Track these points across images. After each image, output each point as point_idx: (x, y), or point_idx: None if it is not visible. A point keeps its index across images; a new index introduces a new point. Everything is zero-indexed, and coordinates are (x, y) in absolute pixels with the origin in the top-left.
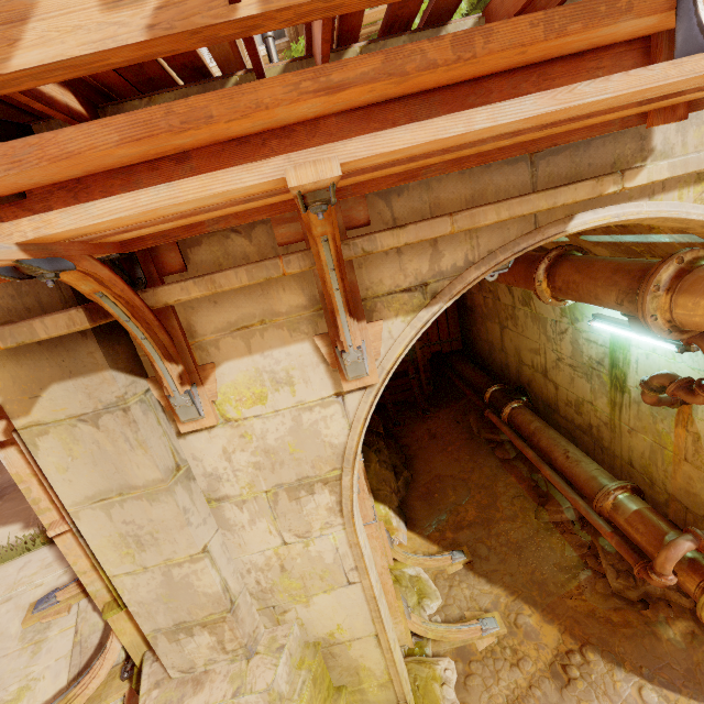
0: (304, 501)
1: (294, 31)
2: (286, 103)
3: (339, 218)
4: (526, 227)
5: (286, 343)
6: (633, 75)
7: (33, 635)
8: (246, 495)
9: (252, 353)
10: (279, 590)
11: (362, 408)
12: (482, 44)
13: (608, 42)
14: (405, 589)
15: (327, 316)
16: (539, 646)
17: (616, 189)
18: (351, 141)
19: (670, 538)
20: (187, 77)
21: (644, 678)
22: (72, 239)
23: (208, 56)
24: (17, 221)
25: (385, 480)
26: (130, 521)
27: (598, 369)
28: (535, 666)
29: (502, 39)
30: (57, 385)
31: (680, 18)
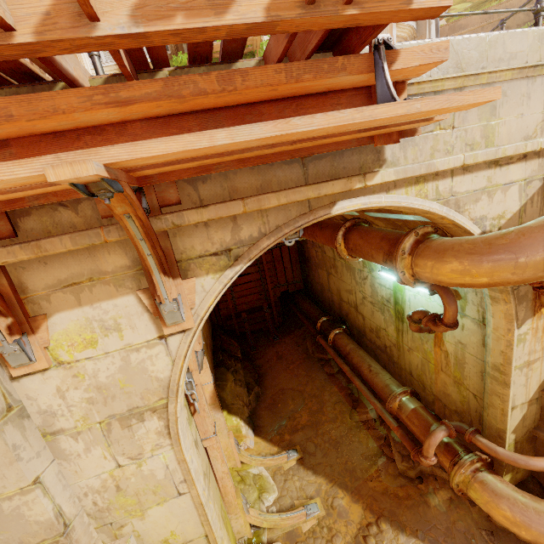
0: (135, 427)
1: (175, 47)
2: (81, 110)
3: (153, 198)
4: (303, 209)
5: (113, 296)
6: (330, 115)
7: None
8: (81, 427)
9: (82, 305)
10: (116, 507)
11: (182, 348)
12: (241, 81)
13: (340, 88)
14: (248, 486)
15: (147, 274)
16: (348, 522)
17: (361, 186)
18: (114, 147)
19: (433, 428)
20: (20, 79)
21: (418, 538)
22: None
23: (104, 57)
24: None
25: (239, 395)
26: None
27: (388, 305)
28: (344, 539)
29: (255, 79)
30: None
31: (377, 78)
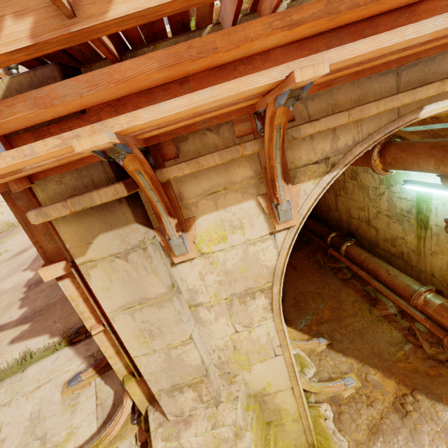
0: (248, 303)
1: None
2: (263, 37)
3: None
4: (392, 116)
5: (239, 202)
6: None
7: (69, 401)
8: (213, 302)
9: (218, 209)
10: (232, 362)
11: (286, 241)
12: None
13: None
14: None
15: (267, 182)
16: (384, 392)
17: None
18: (327, 52)
19: None
20: (176, 31)
21: None
22: (127, 134)
23: None
24: (117, 117)
25: None
26: (146, 321)
27: (408, 216)
28: (382, 405)
29: None
30: (103, 235)
31: None
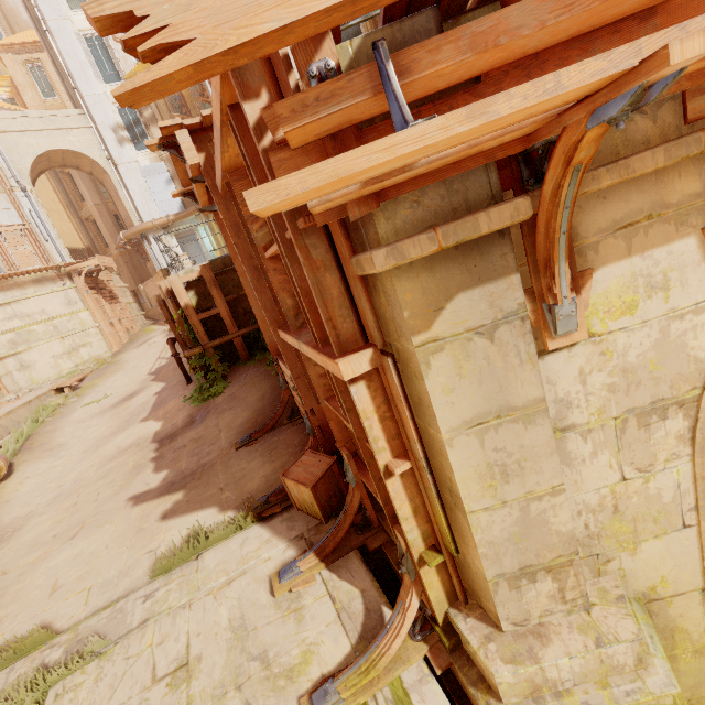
0: (653, 428)
1: (372, 28)
2: None
3: None
4: None
5: (669, 240)
6: None
7: (287, 604)
8: (593, 423)
9: (631, 255)
10: (607, 535)
11: None
12: None
13: None
14: None
15: None
16: None
17: None
18: None
19: None
20: None
21: None
22: None
23: None
24: None
25: None
26: (500, 449)
27: None
28: None
29: None
30: (463, 294)
31: None
